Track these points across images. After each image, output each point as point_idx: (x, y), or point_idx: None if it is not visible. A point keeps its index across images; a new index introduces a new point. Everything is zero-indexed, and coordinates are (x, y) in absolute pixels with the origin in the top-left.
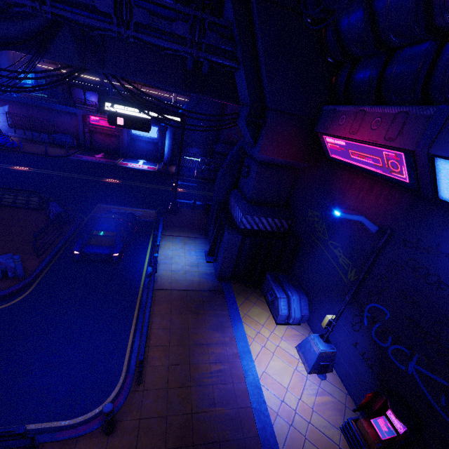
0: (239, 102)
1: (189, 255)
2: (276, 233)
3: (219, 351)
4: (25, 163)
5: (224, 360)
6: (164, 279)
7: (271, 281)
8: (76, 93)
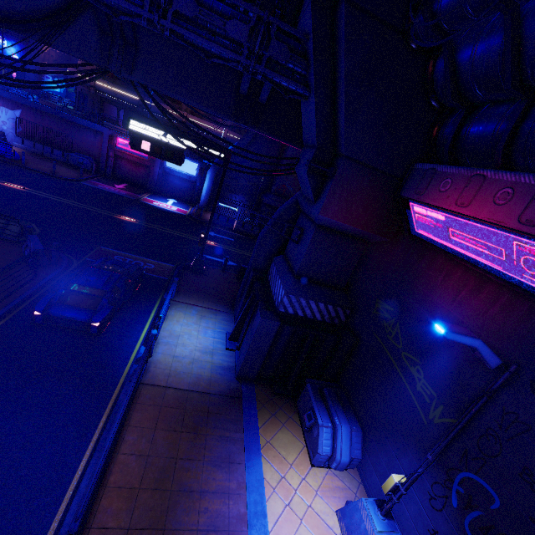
0: (302, 144)
1: (204, 335)
2: (327, 325)
3: (218, 507)
4: (22, 180)
5: (222, 526)
6: (160, 368)
7: (312, 396)
8: (109, 110)
